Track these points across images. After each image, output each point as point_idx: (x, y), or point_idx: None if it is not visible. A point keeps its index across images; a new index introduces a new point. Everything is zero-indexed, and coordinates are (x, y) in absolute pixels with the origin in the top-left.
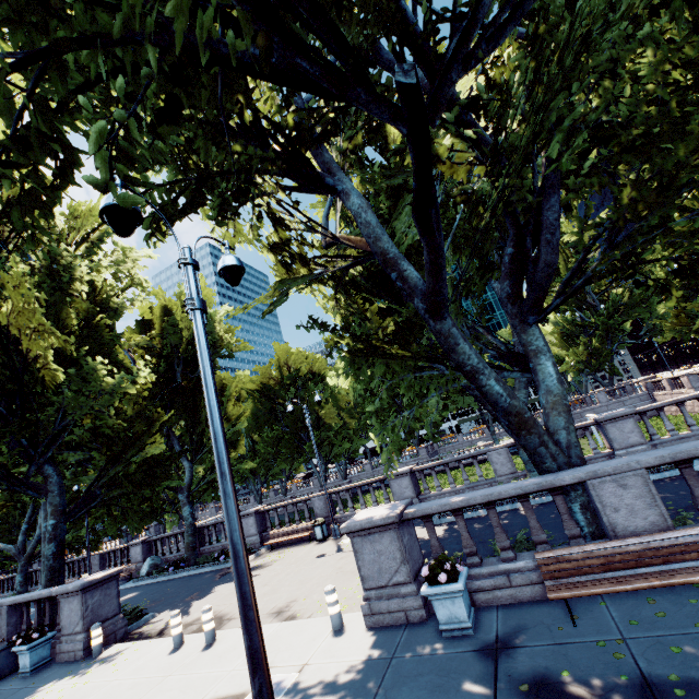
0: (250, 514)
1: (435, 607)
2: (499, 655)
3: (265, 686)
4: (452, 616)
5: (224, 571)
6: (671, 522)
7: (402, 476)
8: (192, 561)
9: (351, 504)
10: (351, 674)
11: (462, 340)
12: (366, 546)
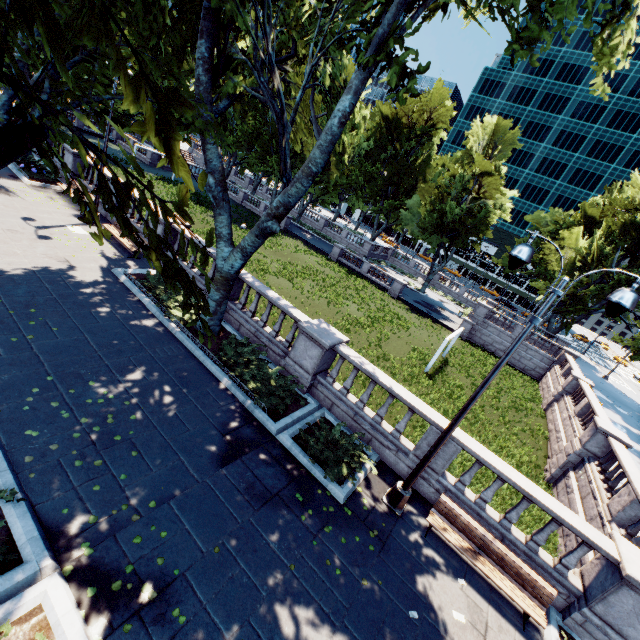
0: (71, 153)
1: None
2: None
3: None
4: None
5: (0, 174)
6: None
7: (160, 222)
8: None
9: (131, 211)
10: None
11: None
12: None
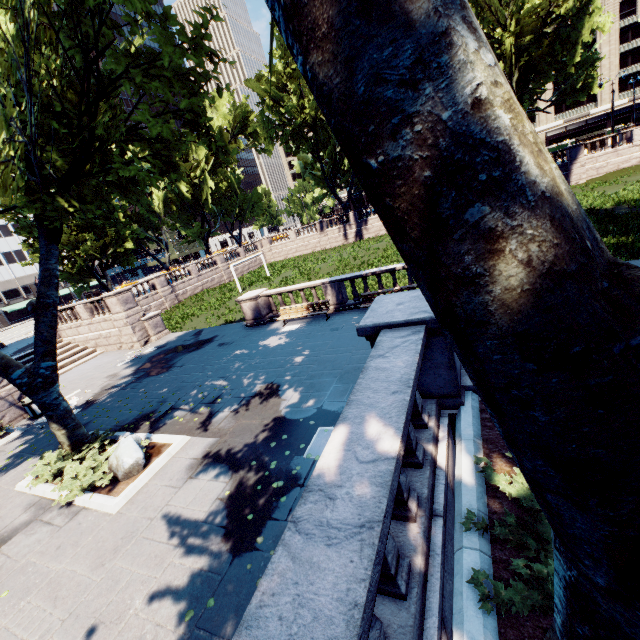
0: None
1: None
2: None
3: None
4: None
5: None
6: None
7: None
8: None
9: None
10: None
11: None
12: None
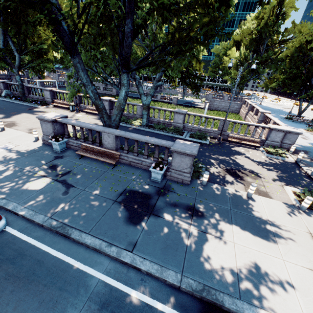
0: (47, 90)
1: (53, 145)
2: (57, 159)
3: None
4: (56, 148)
5: (32, 108)
6: (115, 148)
7: (106, 101)
8: (23, 99)
9: (87, 102)
10: (25, 151)
11: (81, 70)
12: (44, 124)
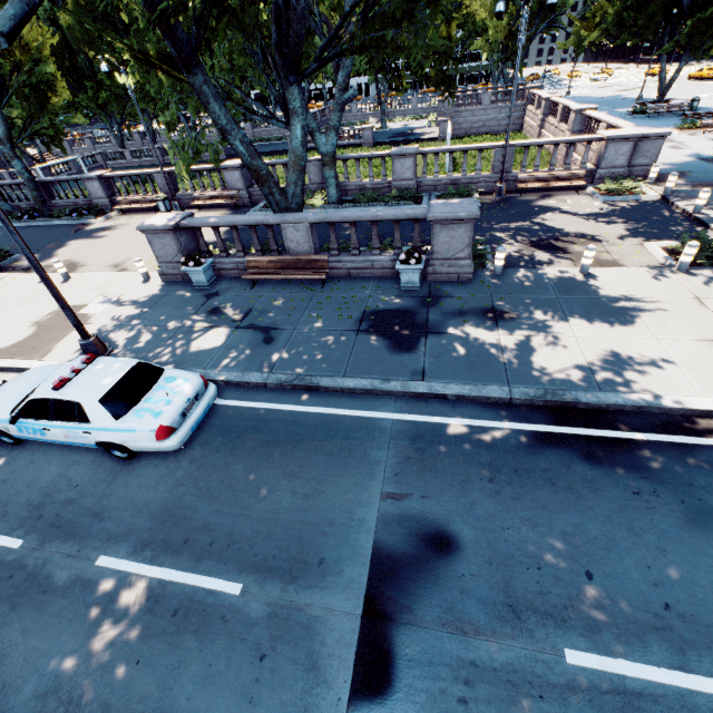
0: (94, 179)
1: (191, 277)
2: (212, 298)
3: (65, 306)
4: (199, 281)
5: (79, 227)
6: (314, 251)
7: (234, 170)
8: (47, 214)
9: (191, 185)
10: (143, 300)
11: (213, 100)
12: (156, 240)
